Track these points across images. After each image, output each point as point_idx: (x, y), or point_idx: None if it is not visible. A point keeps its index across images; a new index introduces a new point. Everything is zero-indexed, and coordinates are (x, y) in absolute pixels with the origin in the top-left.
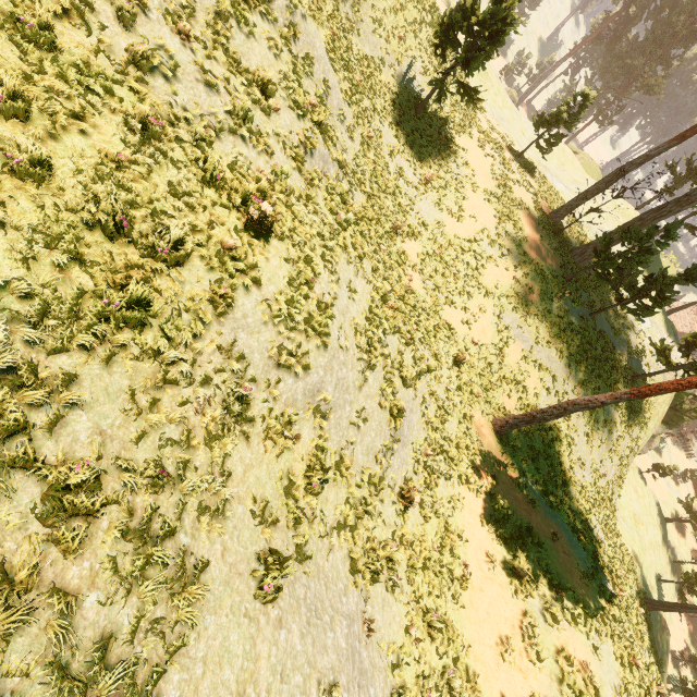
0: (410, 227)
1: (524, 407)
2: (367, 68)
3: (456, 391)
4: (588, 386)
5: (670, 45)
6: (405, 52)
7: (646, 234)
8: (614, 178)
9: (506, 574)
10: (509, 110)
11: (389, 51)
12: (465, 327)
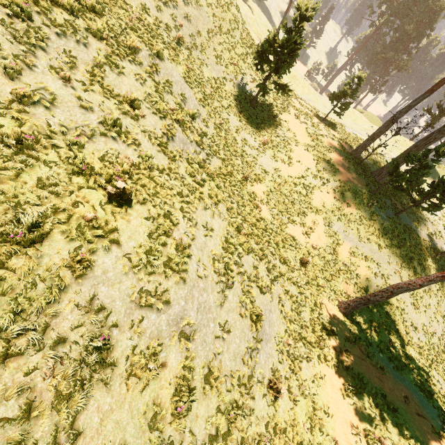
0: (255, 175)
1: (360, 290)
2: (215, 84)
3: (306, 286)
4: (405, 266)
5: (407, 42)
6: (239, 72)
7: (422, 156)
8: (390, 123)
9: (372, 444)
10: (313, 94)
11: (228, 73)
12: (305, 237)
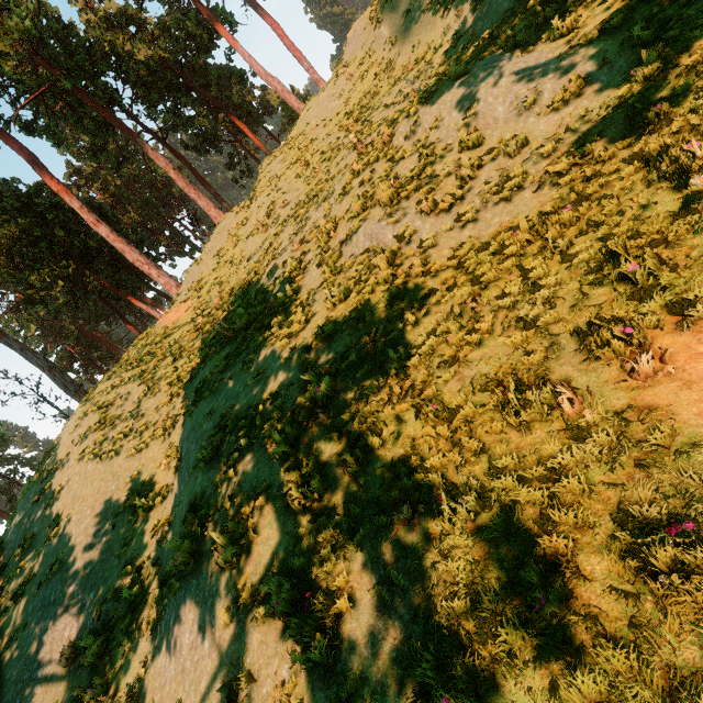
0: None
1: None
2: None
3: None
4: None
5: None
6: None
7: None
8: None
9: None
10: None
11: None
12: None
